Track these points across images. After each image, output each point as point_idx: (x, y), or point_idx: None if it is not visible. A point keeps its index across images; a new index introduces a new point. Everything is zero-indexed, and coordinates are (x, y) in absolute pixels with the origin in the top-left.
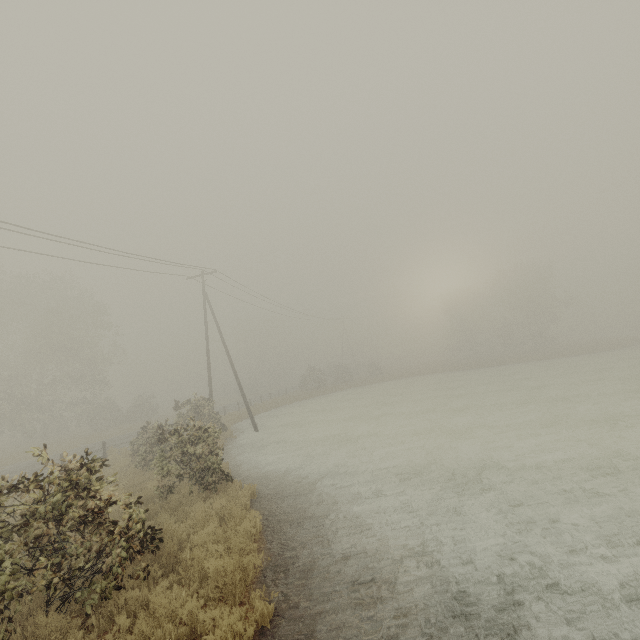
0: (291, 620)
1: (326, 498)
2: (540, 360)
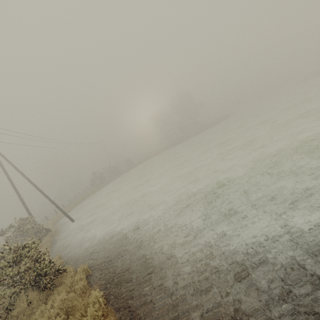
0: None
1: (142, 247)
2: (199, 133)
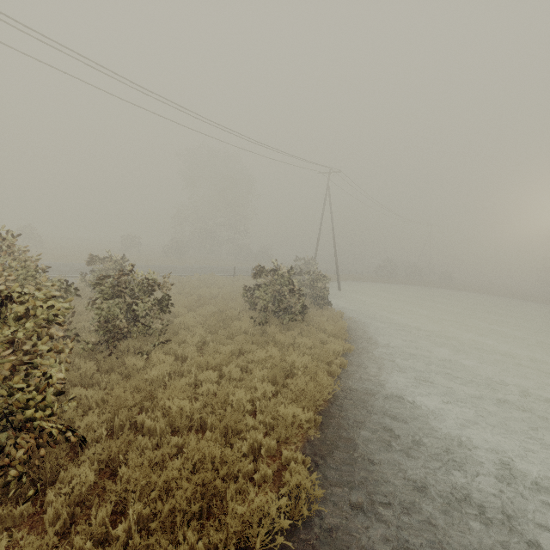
0: (360, 355)
1: (382, 331)
2: None
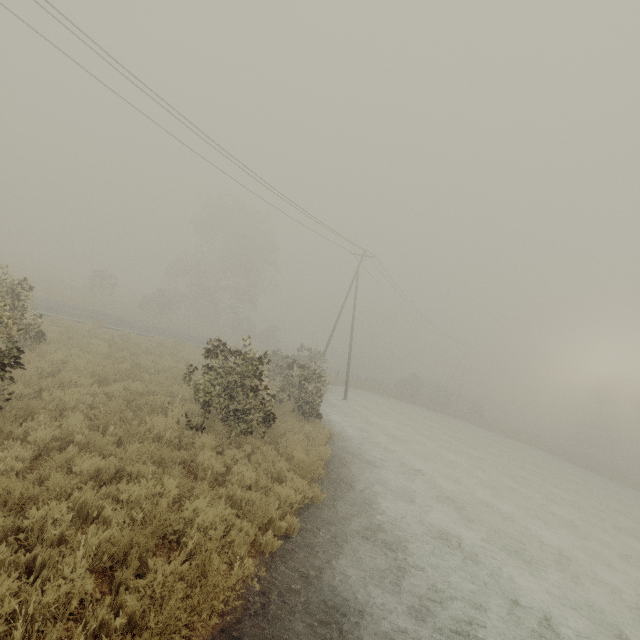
0: (330, 510)
1: (379, 472)
2: None
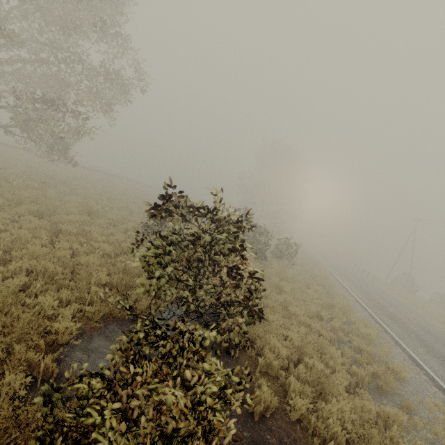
0: None
1: None
2: None
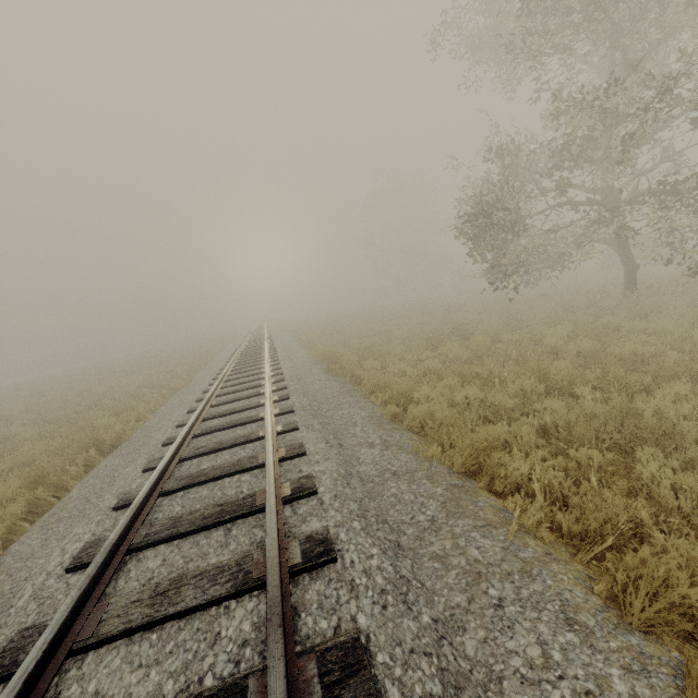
0: None
1: None
2: None
